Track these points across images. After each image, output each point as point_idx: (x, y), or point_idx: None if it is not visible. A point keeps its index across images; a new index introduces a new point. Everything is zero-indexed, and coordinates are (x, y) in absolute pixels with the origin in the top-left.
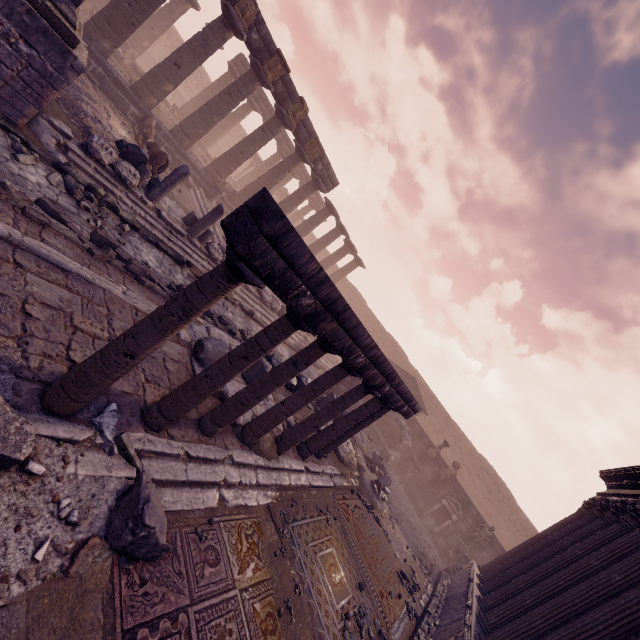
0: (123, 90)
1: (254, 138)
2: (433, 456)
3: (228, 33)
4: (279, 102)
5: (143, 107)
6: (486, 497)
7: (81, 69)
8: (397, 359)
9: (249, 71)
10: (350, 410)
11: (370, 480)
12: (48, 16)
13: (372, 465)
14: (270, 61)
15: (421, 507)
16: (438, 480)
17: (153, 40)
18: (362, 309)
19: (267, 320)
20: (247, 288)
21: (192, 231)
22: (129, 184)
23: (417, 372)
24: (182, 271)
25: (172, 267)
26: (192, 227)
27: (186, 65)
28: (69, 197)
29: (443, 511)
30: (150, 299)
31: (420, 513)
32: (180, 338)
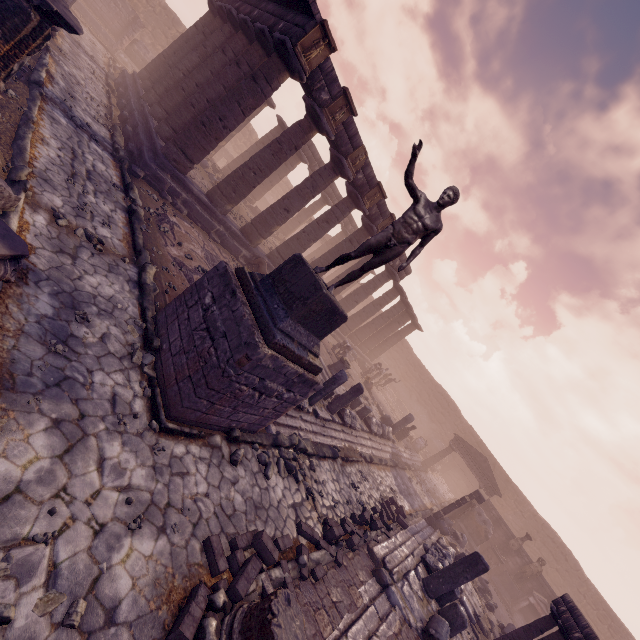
0: (237, 238)
1: (342, 250)
2: (515, 548)
3: (336, 177)
4: (371, 220)
5: (252, 247)
6: (553, 566)
7: (319, 387)
8: (450, 413)
9: (347, 199)
10: (448, 525)
11: (498, 632)
12: (308, 367)
13: (489, 604)
14: (369, 192)
15: (509, 604)
16: (524, 576)
17: (229, 139)
18: (410, 357)
19: (374, 450)
20: (361, 428)
21: (333, 410)
22: (304, 409)
23: (472, 428)
24: (338, 466)
25: (335, 472)
26: (333, 406)
27: (295, 209)
28: (291, 478)
29: (529, 606)
30: (366, 570)
31: (509, 611)
32: (412, 628)
